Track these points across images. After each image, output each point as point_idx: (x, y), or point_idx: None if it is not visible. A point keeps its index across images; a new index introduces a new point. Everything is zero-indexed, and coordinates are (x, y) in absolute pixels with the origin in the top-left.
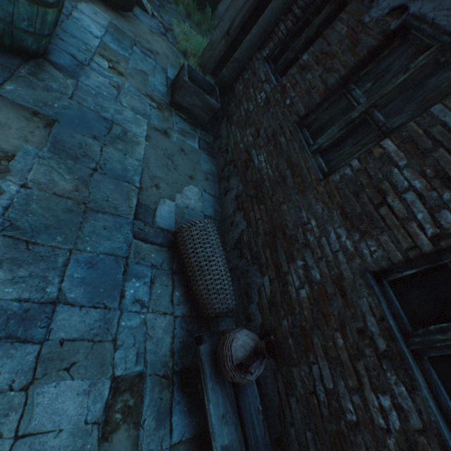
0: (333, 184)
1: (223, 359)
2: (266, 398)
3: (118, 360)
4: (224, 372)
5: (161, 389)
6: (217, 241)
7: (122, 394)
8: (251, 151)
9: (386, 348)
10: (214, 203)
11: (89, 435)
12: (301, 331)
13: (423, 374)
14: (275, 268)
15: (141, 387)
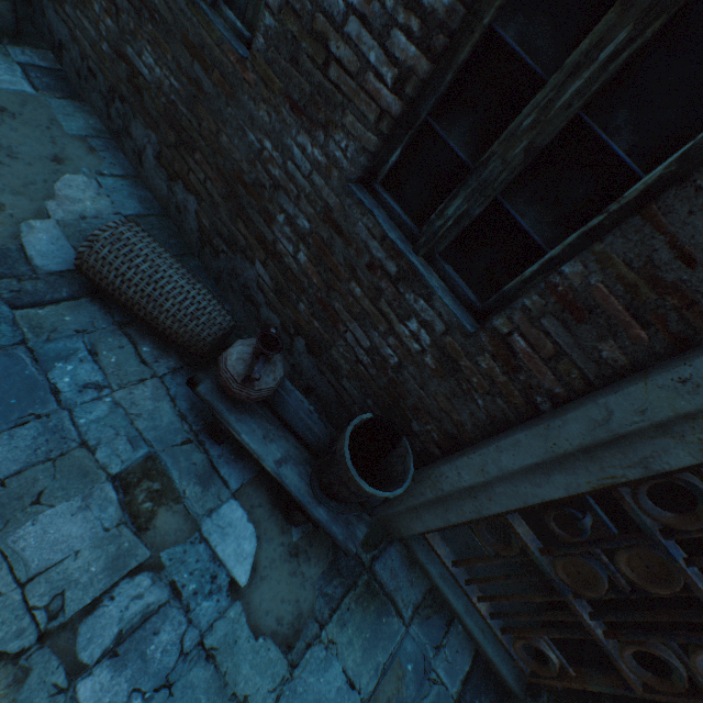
0: (262, 59)
1: (227, 385)
2: (323, 398)
3: (105, 460)
4: (238, 397)
5: (188, 456)
6: (152, 248)
7: (139, 485)
8: (126, 53)
9: (397, 269)
10: (132, 189)
11: (120, 537)
12: (320, 306)
13: (439, 276)
14: (260, 243)
15: (160, 468)
